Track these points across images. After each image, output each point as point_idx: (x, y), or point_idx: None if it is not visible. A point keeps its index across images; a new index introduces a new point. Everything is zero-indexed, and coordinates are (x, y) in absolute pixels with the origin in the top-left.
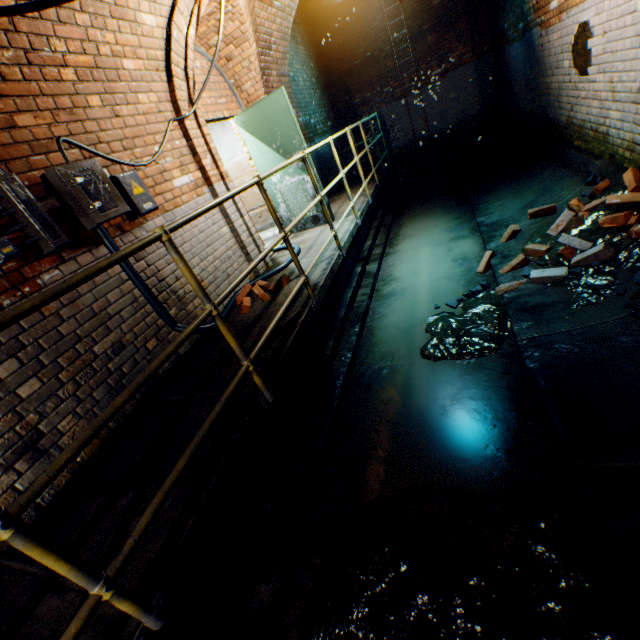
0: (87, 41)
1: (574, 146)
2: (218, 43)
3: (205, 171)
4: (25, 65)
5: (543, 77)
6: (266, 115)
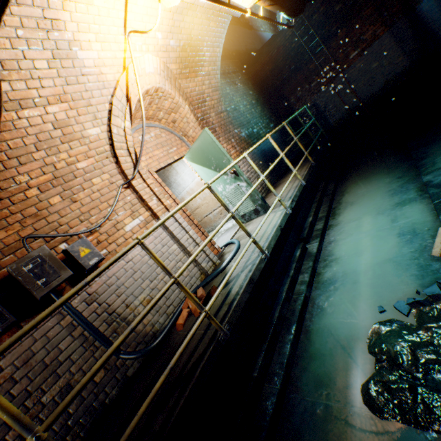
0: (45, 166)
1: None
2: (143, 124)
3: (152, 209)
4: None
5: None
6: (201, 149)
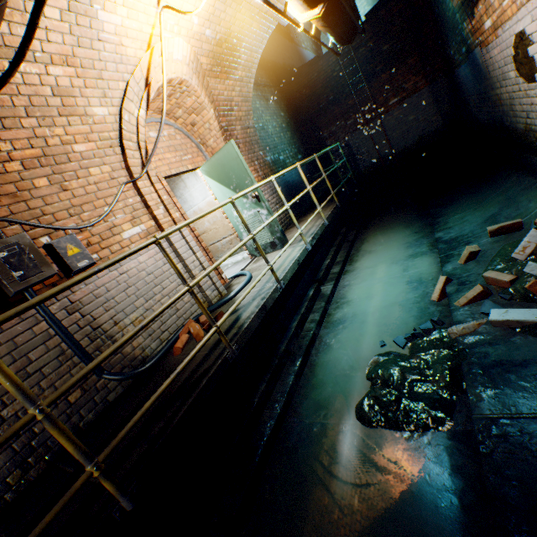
0: (35, 138)
1: None
2: (162, 117)
3: (157, 219)
4: None
5: (492, 90)
6: (222, 163)
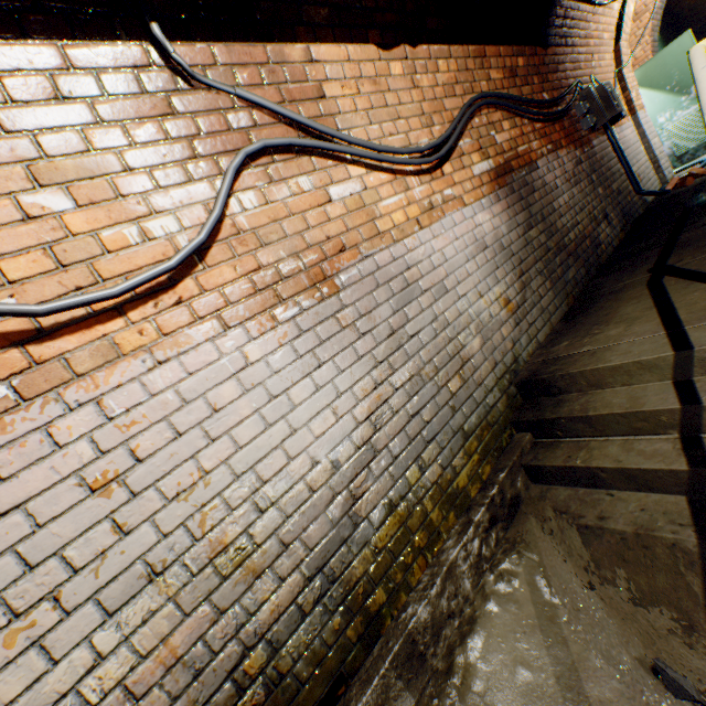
0: (597, 24)
1: None
2: (654, 6)
3: (630, 105)
4: (583, 39)
5: None
6: (663, 63)
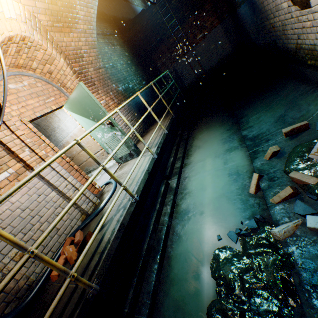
0: None
1: (308, 64)
2: (4, 73)
3: (24, 161)
4: None
5: (267, 20)
6: (79, 101)
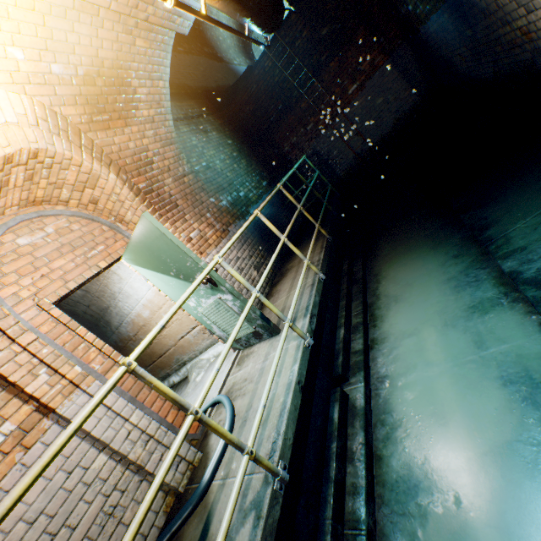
0: None
1: None
2: None
3: (36, 398)
4: None
5: (506, 24)
6: (146, 246)
